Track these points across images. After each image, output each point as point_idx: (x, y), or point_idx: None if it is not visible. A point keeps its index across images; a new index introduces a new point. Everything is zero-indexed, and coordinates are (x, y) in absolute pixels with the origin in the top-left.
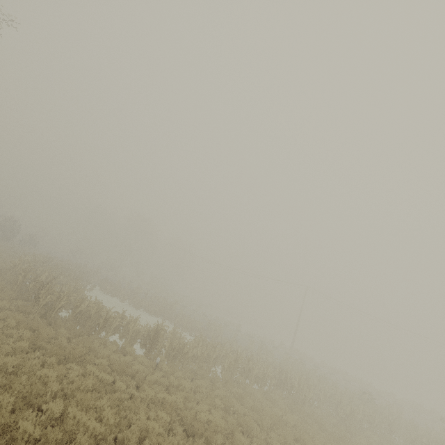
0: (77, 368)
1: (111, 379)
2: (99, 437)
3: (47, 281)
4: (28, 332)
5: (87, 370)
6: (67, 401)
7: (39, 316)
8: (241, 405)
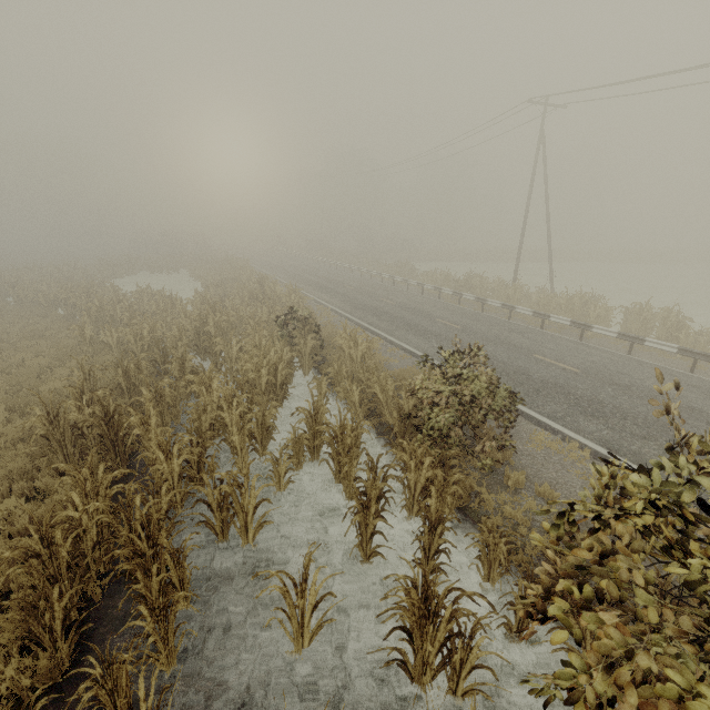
0: None
1: None
2: None
3: None
4: None
5: None
6: None
7: None
8: None
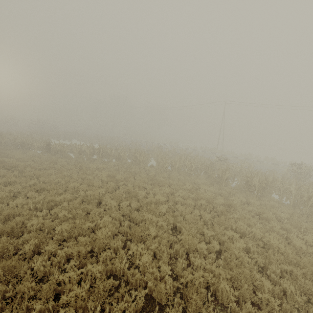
0: None
1: None
2: None
3: None
4: None
5: None
6: None
7: None
8: None
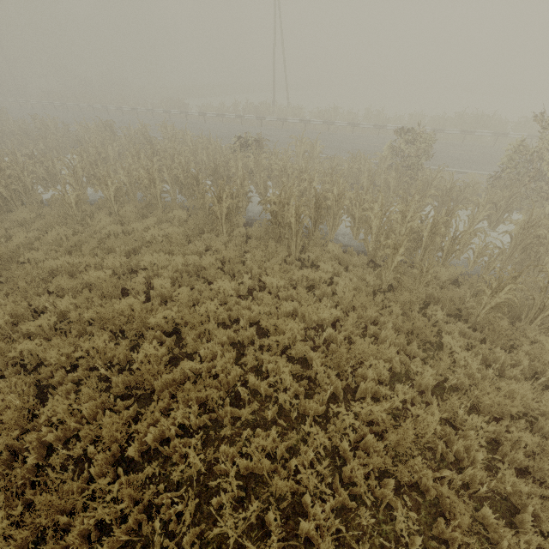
0: None
1: None
2: None
3: None
4: None
5: None
6: None
7: None
8: None
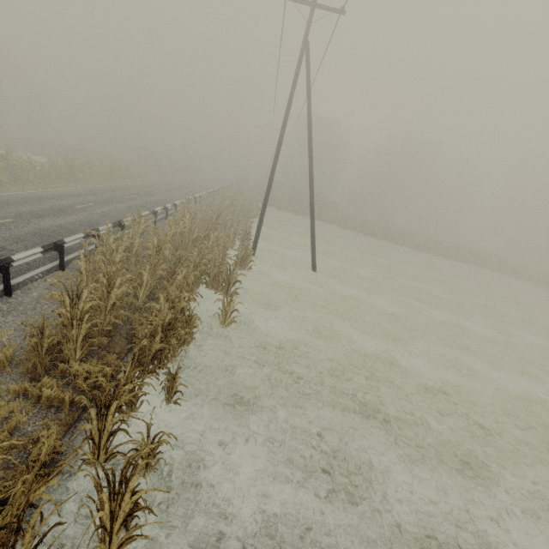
0: None
1: None
2: None
3: None
4: None
5: None
6: None
7: None
8: None
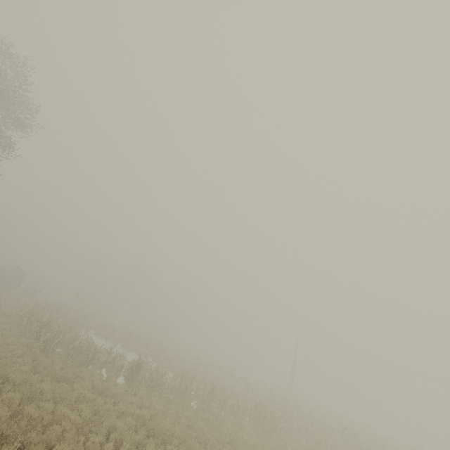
0: (66, 387)
1: (93, 396)
2: (78, 426)
3: (48, 321)
4: (30, 359)
5: (74, 388)
6: (57, 403)
7: (39, 351)
8: (208, 428)
